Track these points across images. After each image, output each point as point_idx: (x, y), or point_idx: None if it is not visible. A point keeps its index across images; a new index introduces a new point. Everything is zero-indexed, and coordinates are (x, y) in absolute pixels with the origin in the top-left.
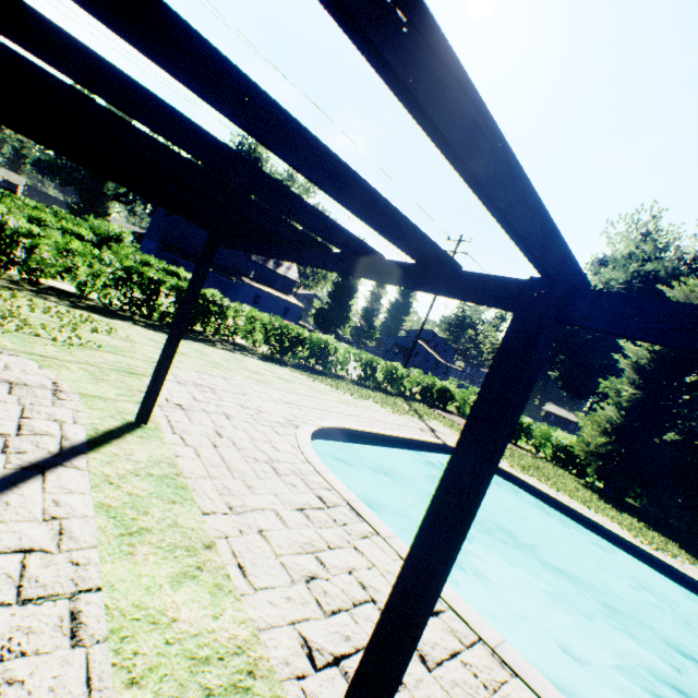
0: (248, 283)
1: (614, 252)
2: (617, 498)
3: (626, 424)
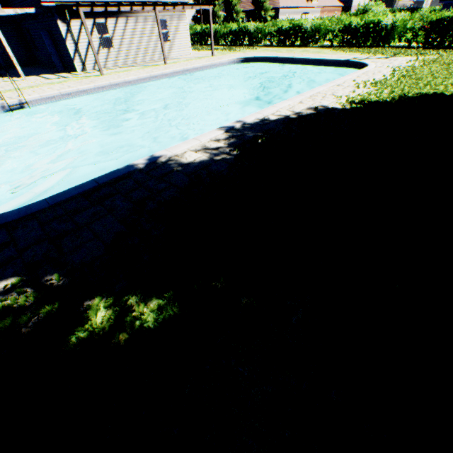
0: None
1: None
2: None
3: None
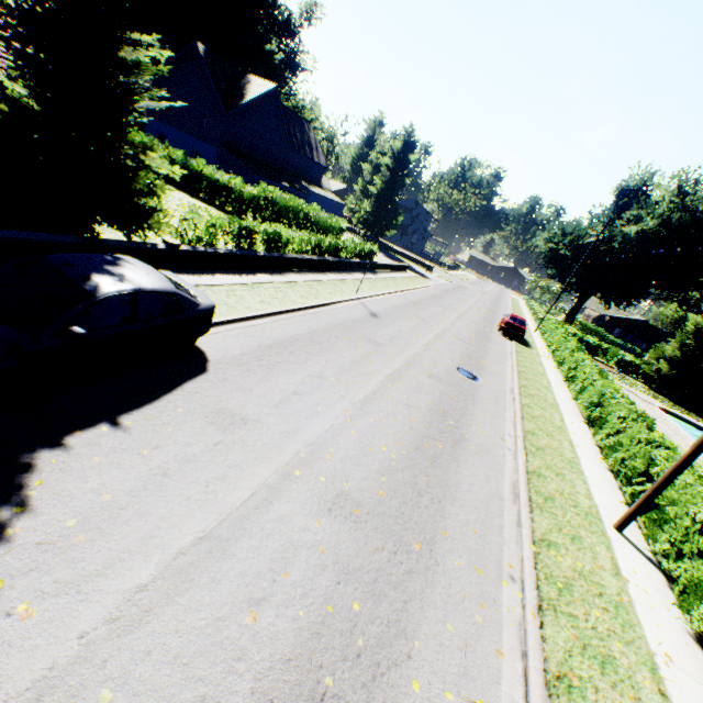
0: (312, 191)
1: (630, 177)
2: (666, 395)
3: (682, 361)
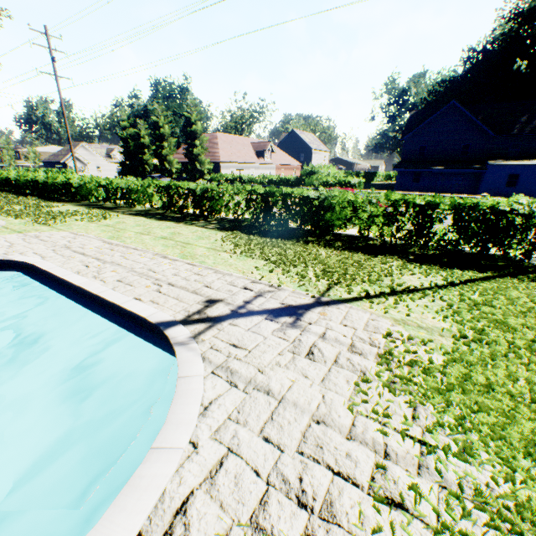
0: (492, 164)
1: None
2: None
3: None
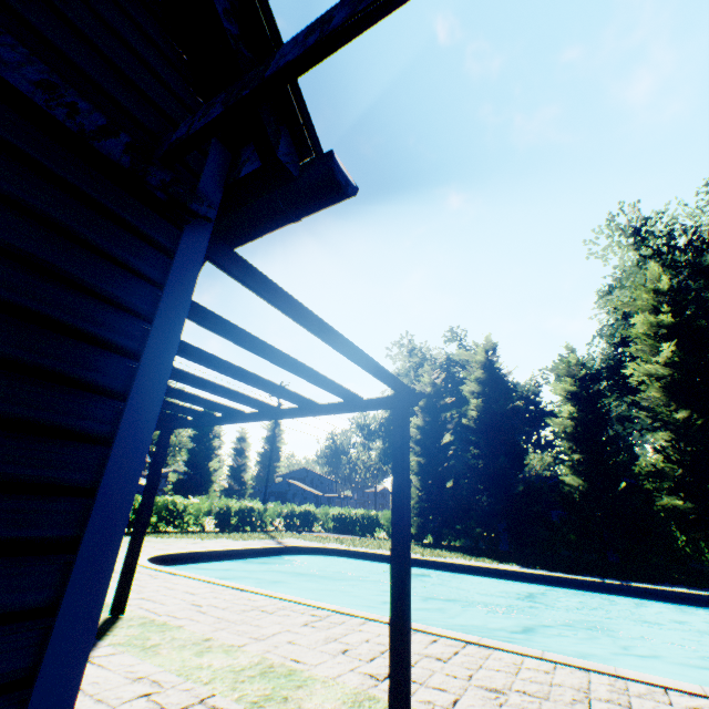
0: None
1: (406, 365)
2: (437, 543)
3: (423, 484)
